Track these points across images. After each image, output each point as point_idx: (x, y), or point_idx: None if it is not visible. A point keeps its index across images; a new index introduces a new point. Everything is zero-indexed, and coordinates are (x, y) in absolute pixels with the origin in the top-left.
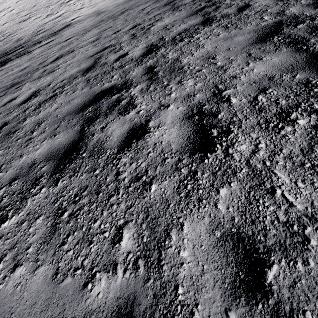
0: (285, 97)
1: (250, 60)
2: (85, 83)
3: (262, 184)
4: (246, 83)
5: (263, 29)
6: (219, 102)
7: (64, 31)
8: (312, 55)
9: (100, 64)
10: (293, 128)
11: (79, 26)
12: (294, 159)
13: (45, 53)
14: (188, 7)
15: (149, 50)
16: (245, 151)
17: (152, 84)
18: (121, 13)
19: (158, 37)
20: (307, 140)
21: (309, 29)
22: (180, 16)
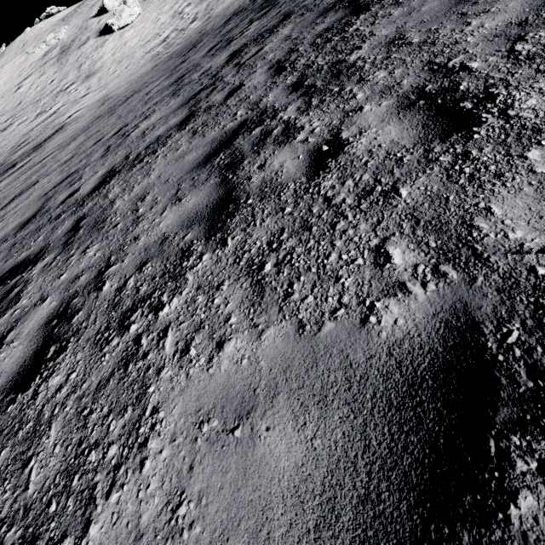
0: (152, 278)
1: (170, 203)
2: (7, 252)
3: (28, 449)
4: (138, 250)
5: (221, 138)
6: (93, 290)
7: (51, 141)
8: (226, 192)
9: (43, 211)
10: (120, 340)
11: (72, 128)
12: (83, 400)
13: (8, 188)
14: (189, 88)
15: (101, 182)
16: (53, 387)
17: (61, 253)
18: (125, 100)
19: (126, 152)
20: (116, 363)
21: (258, 138)
22: (171, 108)
